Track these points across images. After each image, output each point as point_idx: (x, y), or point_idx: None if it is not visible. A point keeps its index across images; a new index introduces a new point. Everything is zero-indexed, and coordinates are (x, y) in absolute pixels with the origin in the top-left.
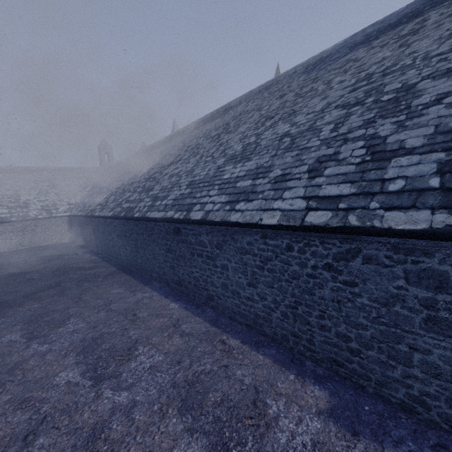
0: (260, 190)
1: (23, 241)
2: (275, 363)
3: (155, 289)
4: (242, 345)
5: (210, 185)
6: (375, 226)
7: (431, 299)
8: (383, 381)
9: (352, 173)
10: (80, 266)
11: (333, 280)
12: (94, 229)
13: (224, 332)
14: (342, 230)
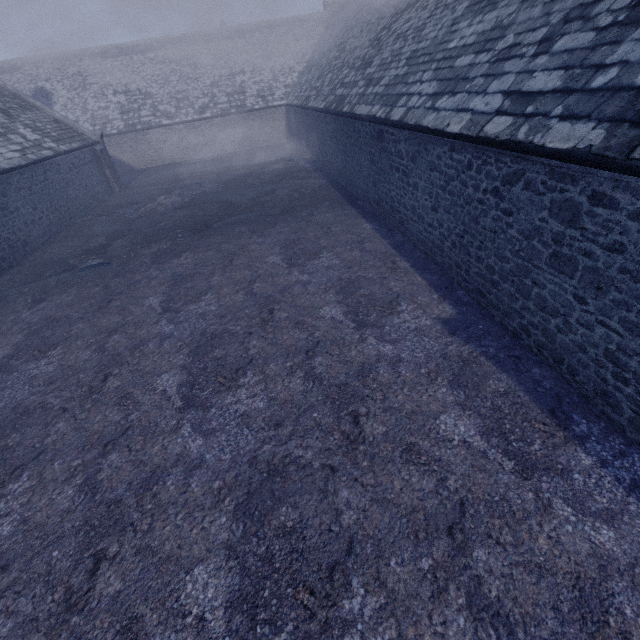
0: (472, 75)
1: (245, 141)
2: (428, 285)
3: (357, 208)
4: (410, 268)
5: (429, 61)
6: (533, 142)
7: (561, 233)
8: (507, 312)
9: (581, 50)
10: (294, 175)
11: (496, 208)
12: (309, 126)
13: (400, 255)
14: (508, 145)
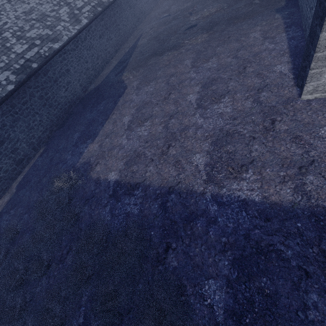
0: None
1: None
2: None
3: None
4: None
5: None
6: None
7: None
8: None
9: None
10: None
11: None
12: None
13: None
14: None
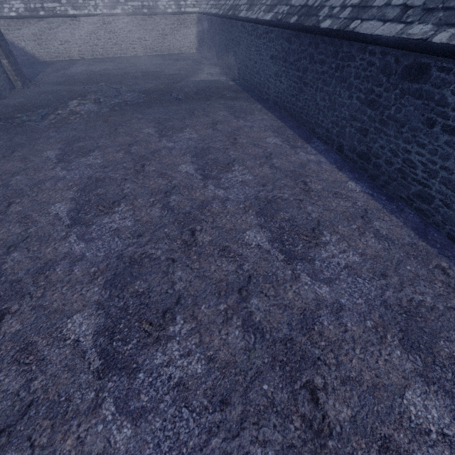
0: None
1: (155, 45)
2: None
3: (321, 152)
4: None
5: None
6: None
7: None
8: None
9: None
10: (221, 93)
11: None
12: (234, 40)
13: (441, 255)
14: None
